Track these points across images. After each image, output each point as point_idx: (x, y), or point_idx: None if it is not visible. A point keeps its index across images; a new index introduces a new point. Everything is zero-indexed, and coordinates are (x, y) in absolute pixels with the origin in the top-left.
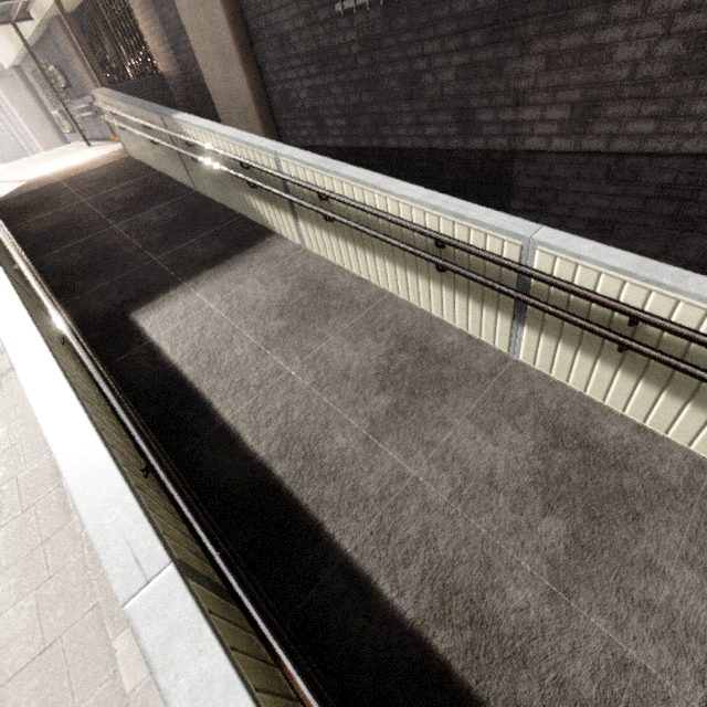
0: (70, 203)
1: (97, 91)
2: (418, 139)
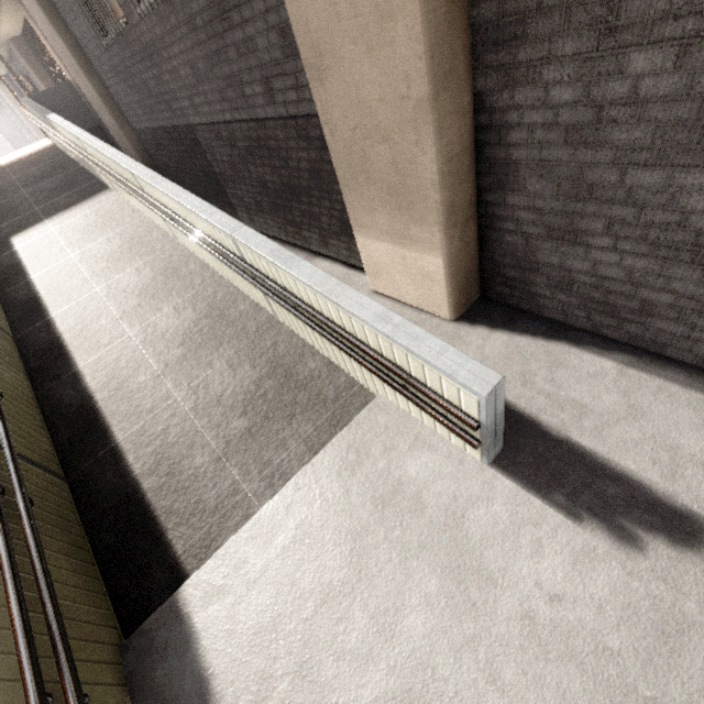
0: (5, 181)
1: (21, 100)
2: (166, 121)
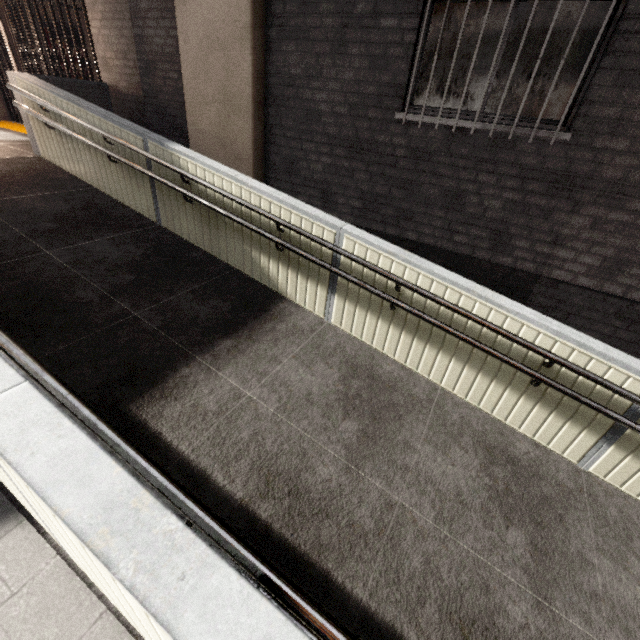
0: None
1: (20, 74)
2: (442, 241)
